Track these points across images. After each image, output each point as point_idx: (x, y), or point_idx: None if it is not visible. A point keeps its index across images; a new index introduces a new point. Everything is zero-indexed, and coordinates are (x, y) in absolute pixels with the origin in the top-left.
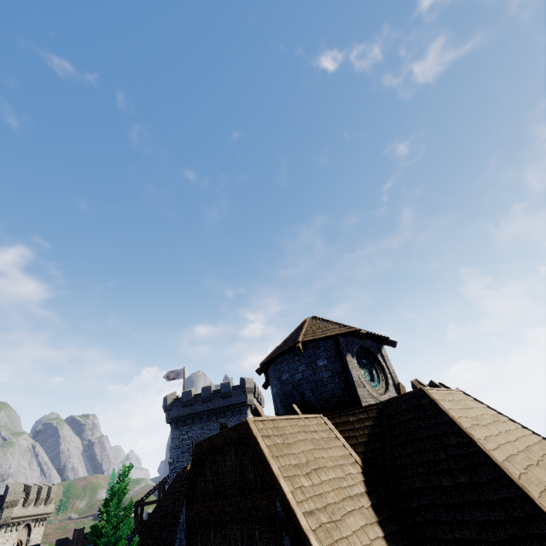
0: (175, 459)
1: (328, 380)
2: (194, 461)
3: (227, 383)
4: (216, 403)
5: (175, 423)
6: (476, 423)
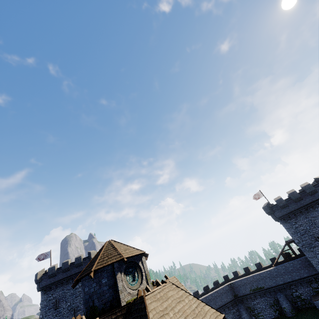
0: (44, 315)
1: (106, 291)
2: None
3: (79, 257)
4: (72, 271)
5: (43, 290)
6: (163, 314)
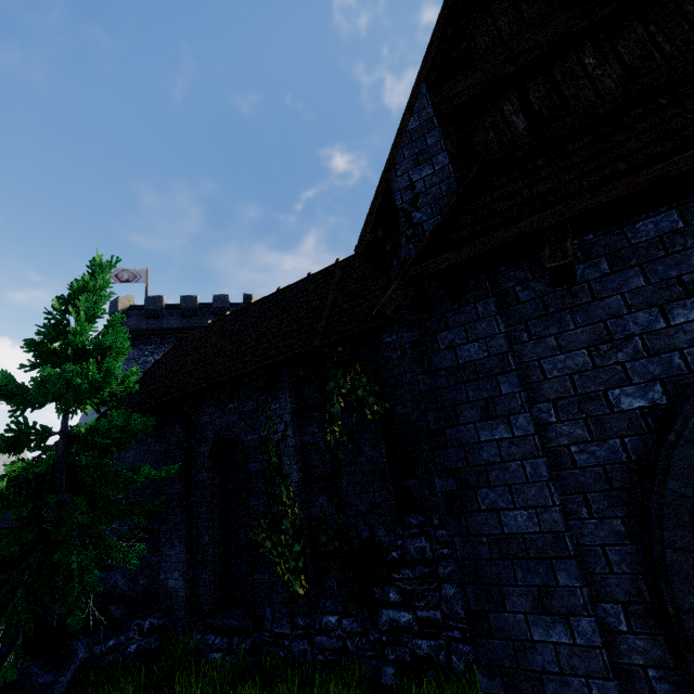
0: None
1: None
2: (452, 5)
3: (224, 296)
4: (203, 321)
5: (132, 339)
6: None
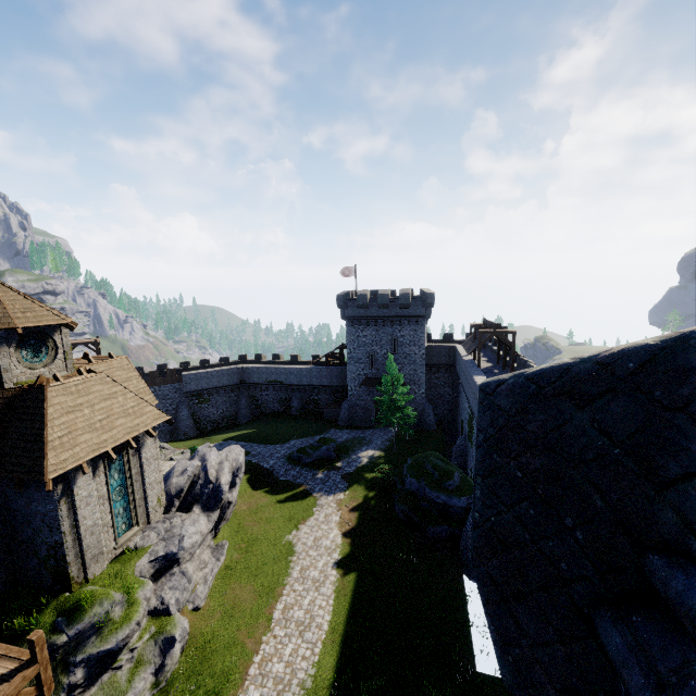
0: None
1: None
2: None
3: None
4: None
5: None
6: (72, 410)
